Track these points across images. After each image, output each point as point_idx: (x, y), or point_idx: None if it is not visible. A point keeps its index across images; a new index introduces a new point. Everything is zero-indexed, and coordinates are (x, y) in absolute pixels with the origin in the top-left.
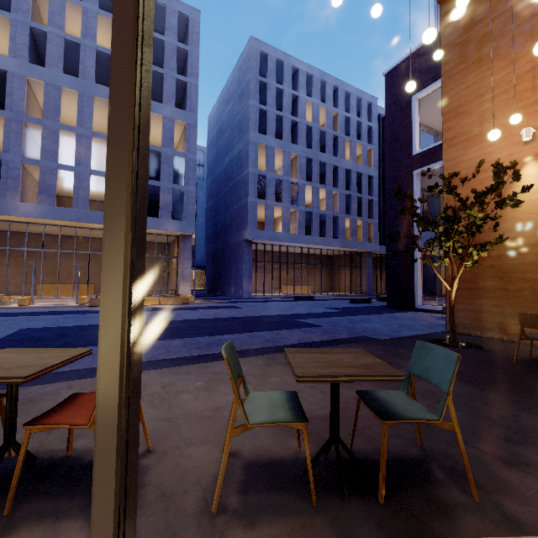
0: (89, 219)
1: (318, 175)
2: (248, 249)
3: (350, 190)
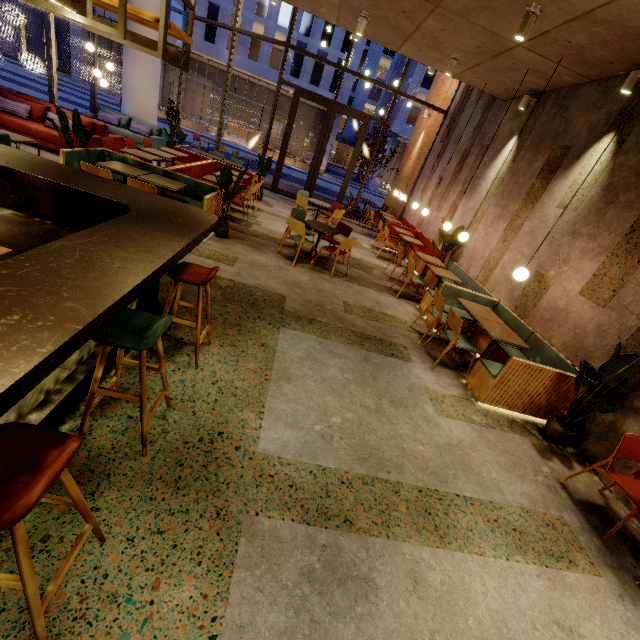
0: (267, 76)
1: None
2: (391, 142)
3: None
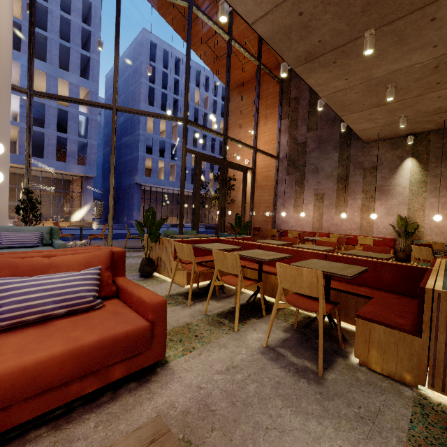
0: None
1: (192, 140)
2: (138, 190)
3: (214, 153)
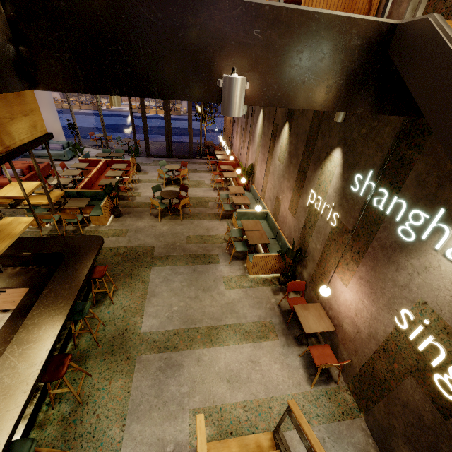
0: None
1: None
2: None
3: None
